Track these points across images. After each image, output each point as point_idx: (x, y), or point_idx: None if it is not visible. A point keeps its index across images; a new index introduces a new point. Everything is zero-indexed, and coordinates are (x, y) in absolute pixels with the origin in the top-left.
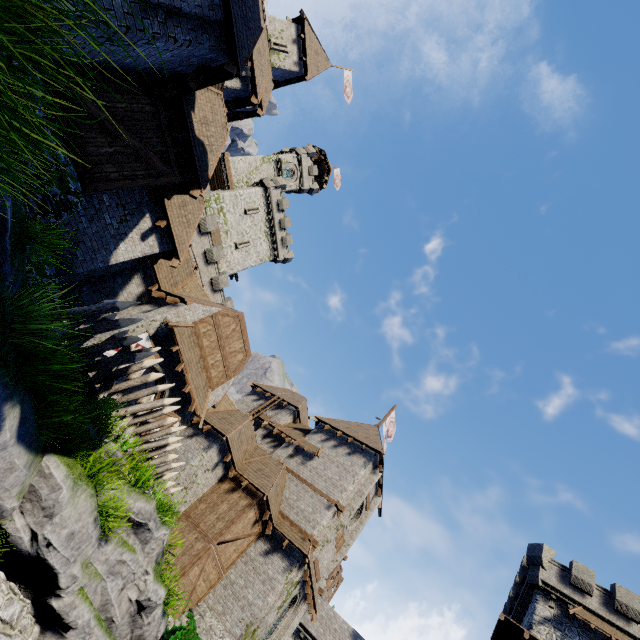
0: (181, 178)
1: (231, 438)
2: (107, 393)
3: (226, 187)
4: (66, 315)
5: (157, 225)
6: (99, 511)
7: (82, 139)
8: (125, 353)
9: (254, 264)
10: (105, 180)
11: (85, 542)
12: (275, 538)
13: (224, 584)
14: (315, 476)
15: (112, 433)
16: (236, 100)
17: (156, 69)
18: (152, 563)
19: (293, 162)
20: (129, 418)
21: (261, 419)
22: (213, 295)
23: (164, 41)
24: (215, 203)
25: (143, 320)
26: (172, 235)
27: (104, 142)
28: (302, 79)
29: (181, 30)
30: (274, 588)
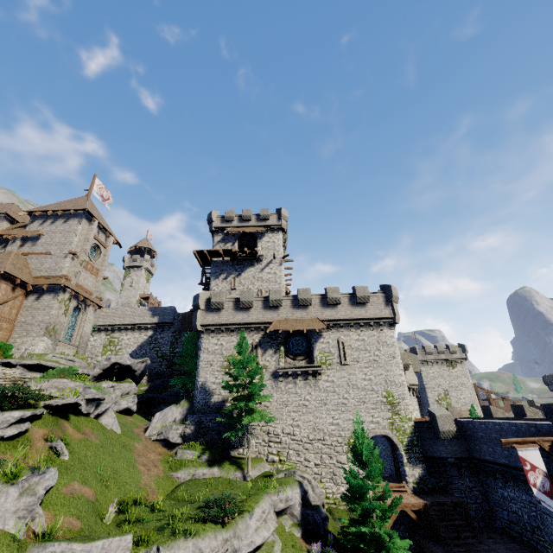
0: None
1: None
2: None
3: None
4: None
5: None
6: None
7: None
8: None
9: None
10: None
11: None
12: (39, 290)
13: (20, 325)
14: (47, 247)
15: None
16: None
17: None
18: None
19: None
20: None
21: None
22: None
23: None
24: None
25: None
26: None
27: None
28: None
29: None
30: (52, 308)
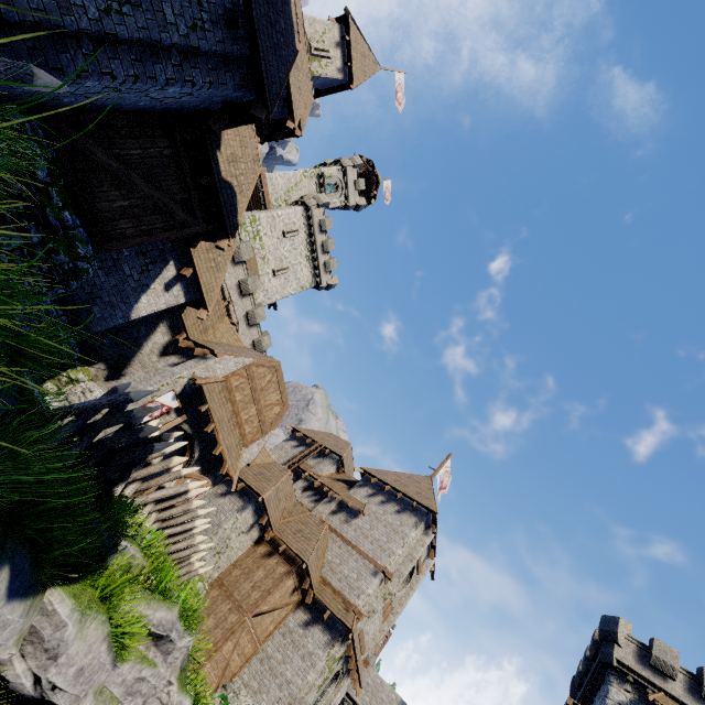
0: (206, 227)
1: (267, 498)
2: (124, 484)
3: (263, 207)
4: (73, 411)
5: (182, 274)
6: (111, 640)
7: (92, 194)
8: (143, 440)
9: (294, 292)
10: (120, 237)
11: (97, 672)
12: (316, 607)
13: (260, 658)
14: (360, 537)
15: (130, 528)
16: (270, 123)
17: (175, 108)
18: (176, 671)
19: (337, 176)
20: (150, 505)
21: (301, 469)
22: (249, 330)
23: (180, 86)
24: (250, 226)
25: (169, 377)
26: (199, 283)
27: (118, 195)
28: (347, 87)
29: (200, 71)
30: (314, 665)
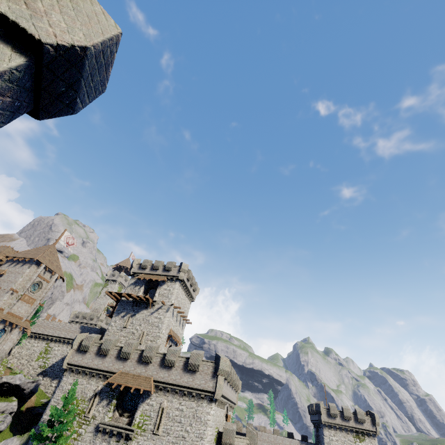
0: None
1: None
2: None
3: None
4: None
5: None
6: None
7: None
8: None
9: None
10: None
11: None
12: None
13: None
14: (2, 283)
15: None
16: None
17: None
18: None
19: None
20: None
21: None
22: None
23: None
24: None
25: None
26: None
27: None
28: None
29: None
30: None
